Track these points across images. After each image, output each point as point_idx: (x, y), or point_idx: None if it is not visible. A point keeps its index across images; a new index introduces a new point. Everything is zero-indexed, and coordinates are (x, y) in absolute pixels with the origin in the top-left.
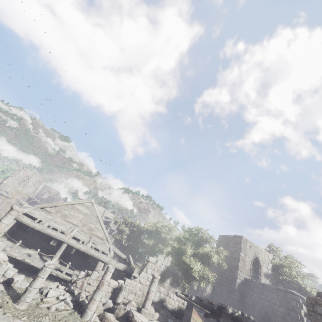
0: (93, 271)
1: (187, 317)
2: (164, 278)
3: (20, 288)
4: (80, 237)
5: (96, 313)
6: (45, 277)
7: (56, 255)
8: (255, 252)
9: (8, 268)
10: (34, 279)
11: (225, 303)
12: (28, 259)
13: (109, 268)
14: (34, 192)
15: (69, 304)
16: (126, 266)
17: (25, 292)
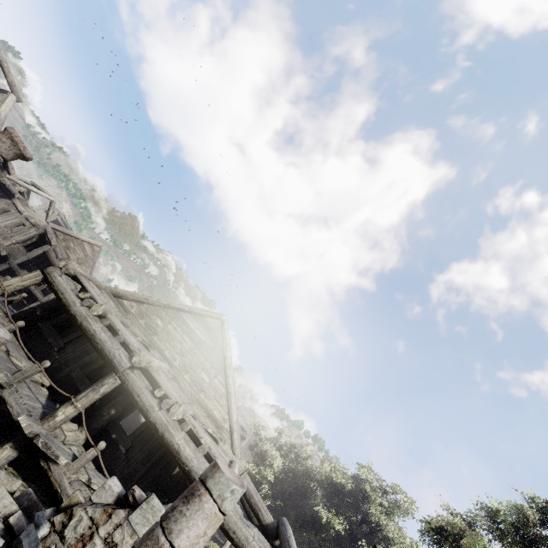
0: (149, 495)
1: None
2: None
3: None
4: (165, 383)
5: None
6: None
7: (78, 399)
8: None
9: None
10: None
11: None
12: (5, 373)
13: (219, 474)
14: None
15: None
16: None
17: None
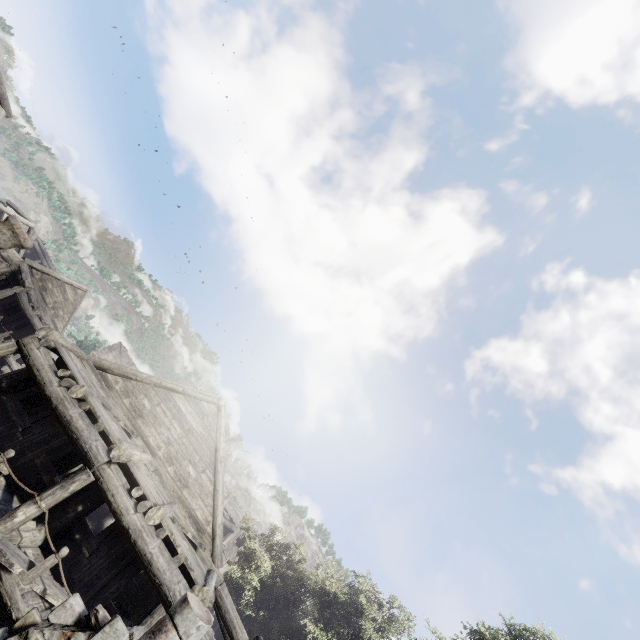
0: (114, 617)
1: None
2: None
3: None
4: (144, 479)
5: None
6: None
7: (43, 498)
8: None
9: None
10: None
11: None
12: None
13: (187, 610)
14: None
15: None
16: None
17: None
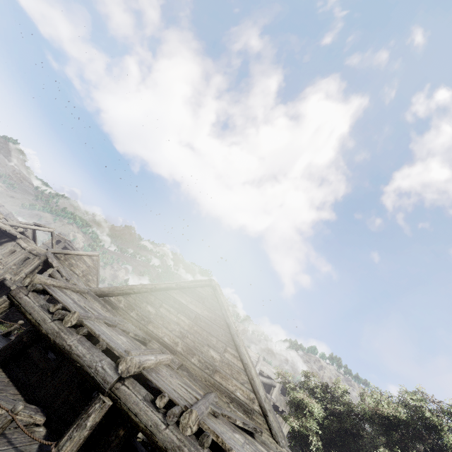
0: None
1: None
2: None
3: None
4: (167, 382)
5: None
6: None
7: (60, 447)
8: None
9: None
10: None
11: None
12: None
13: None
14: None
15: None
16: None
17: None
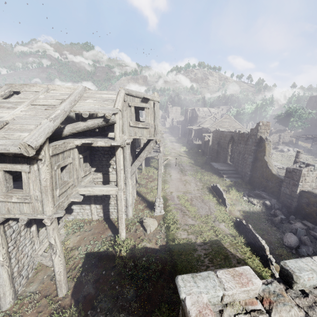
0: None
1: (297, 142)
2: (281, 133)
3: None
4: None
5: None
6: None
7: None
8: None
9: None
10: None
11: (313, 131)
12: None
13: None
14: None
15: None
16: None
17: None
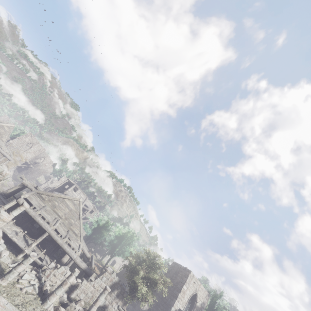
0: (61, 266)
1: None
2: (113, 289)
3: (4, 263)
4: (60, 230)
5: (53, 303)
6: (27, 265)
7: (37, 241)
8: (196, 288)
9: (0, 243)
10: (19, 264)
11: None
12: (16, 238)
13: (75, 272)
14: (32, 158)
15: (36, 289)
16: (87, 266)
17: (10, 272)
